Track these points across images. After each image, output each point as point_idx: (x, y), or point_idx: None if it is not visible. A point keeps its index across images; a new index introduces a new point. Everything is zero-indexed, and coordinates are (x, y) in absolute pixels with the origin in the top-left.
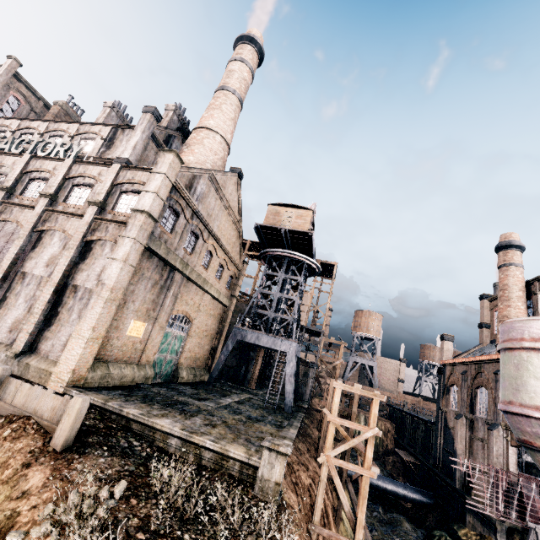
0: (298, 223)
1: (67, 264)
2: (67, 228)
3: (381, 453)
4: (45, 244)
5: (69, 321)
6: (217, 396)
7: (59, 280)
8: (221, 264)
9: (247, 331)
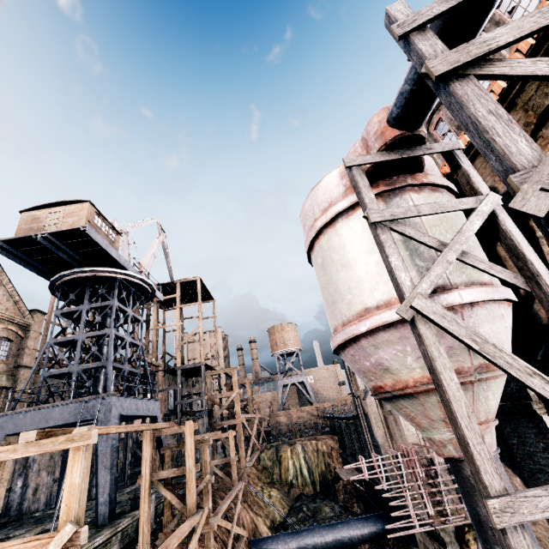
0: (68, 222)
1: None
2: None
3: (331, 482)
4: None
5: None
6: None
7: None
8: None
9: (26, 413)
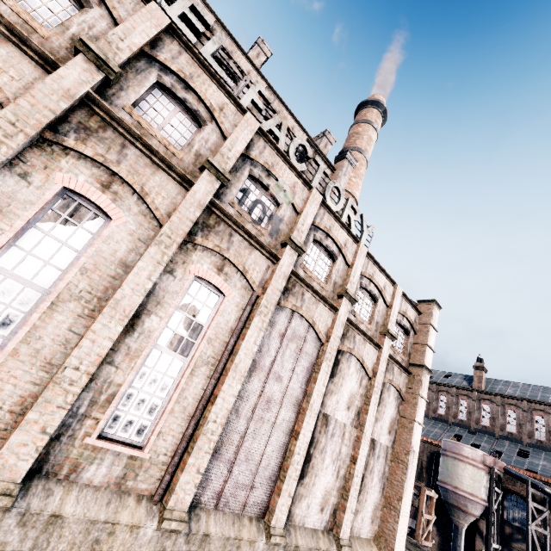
0: None
1: (375, 414)
2: (365, 357)
3: None
4: (344, 372)
5: (372, 486)
6: None
7: (369, 436)
8: None
9: None
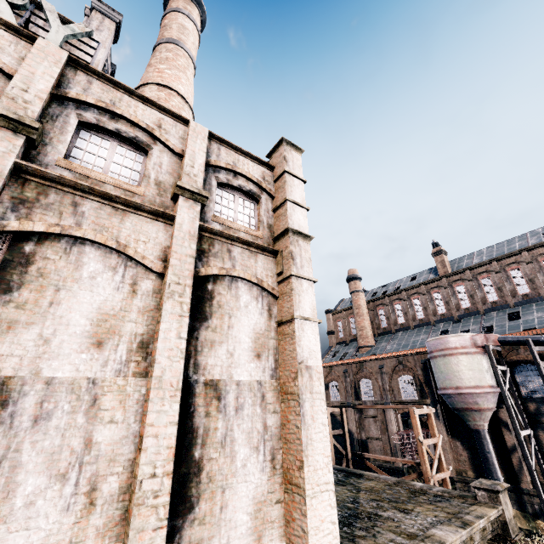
0: None
1: (185, 335)
2: (128, 238)
3: None
4: (57, 277)
5: (236, 469)
6: None
7: (180, 379)
8: None
9: None
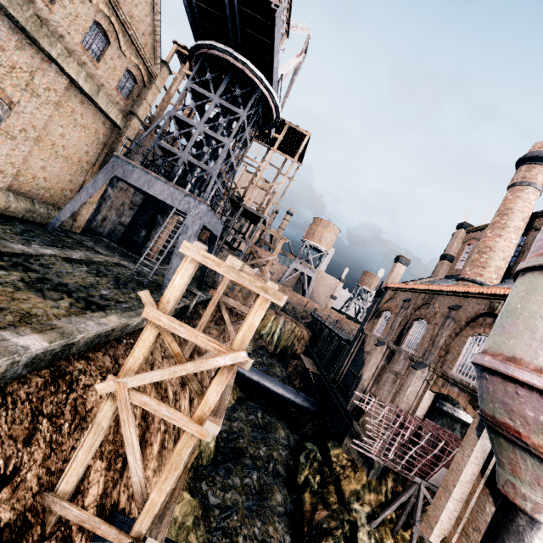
0: None
1: None
2: None
3: (288, 355)
4: None
5: None
6: (31, 242)
7: None
8: (102, 27)
9: (134, 167)
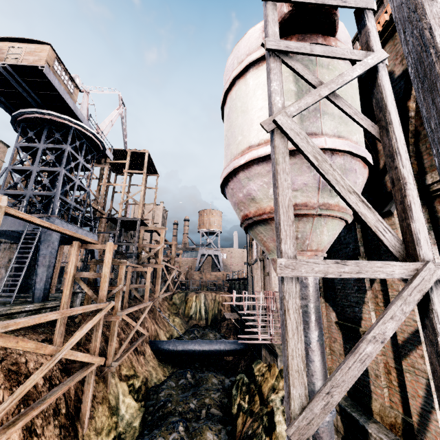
0: (28, 60)
1: None
2: None
3: (219, 321)
4: None
5: None
6: None
7: None
8: None
9: None
